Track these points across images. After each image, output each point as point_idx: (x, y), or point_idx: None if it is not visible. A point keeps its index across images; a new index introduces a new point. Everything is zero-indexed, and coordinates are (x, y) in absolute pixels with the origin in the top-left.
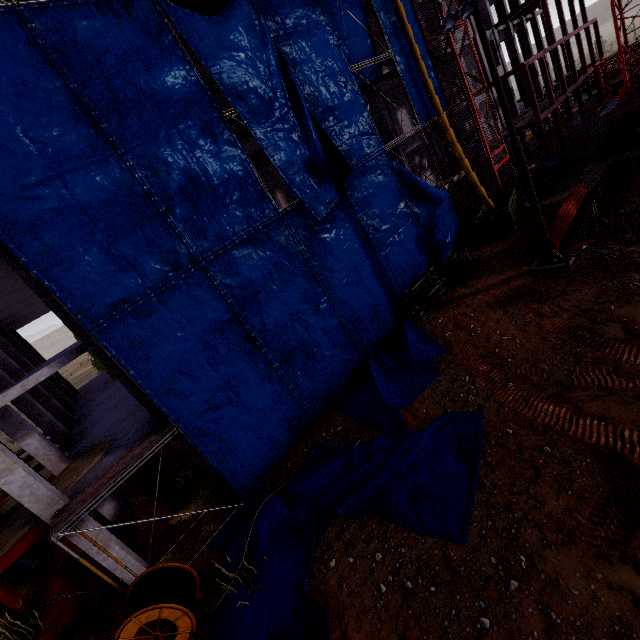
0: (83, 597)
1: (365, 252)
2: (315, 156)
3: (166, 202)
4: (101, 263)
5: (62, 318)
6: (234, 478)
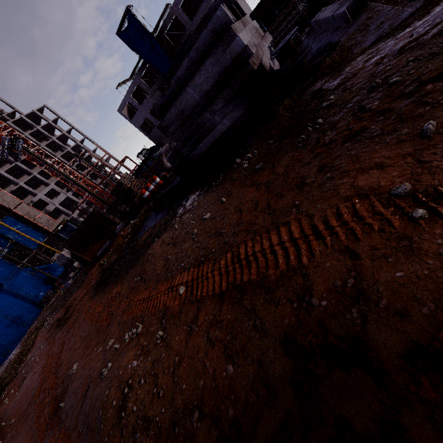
0: None
1: (19, 299)
2: None
3: None
4: None
5: None
6: None
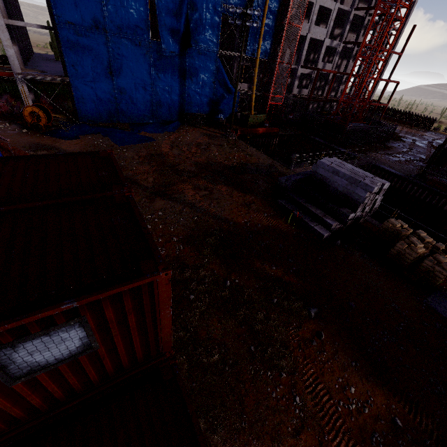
0: (11, 111)
1: (180, 84)
2: (178, 29)
3: (106, 1)
4: (72, 5)
5: (49, 12)
6: (80, 112)
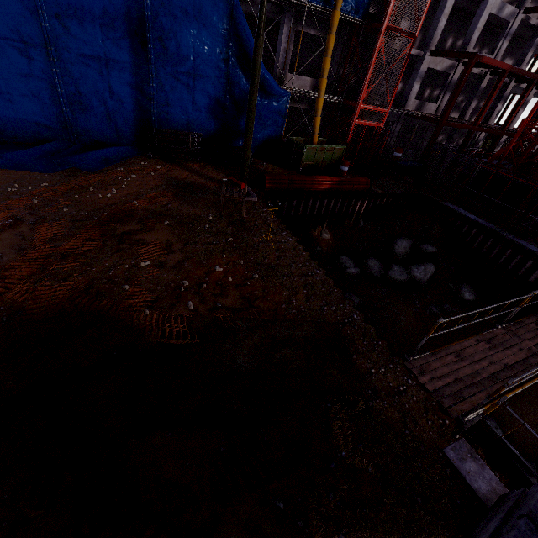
0: None
1: (132, 54)
2: None
3: None
4: None
5: None
6: None
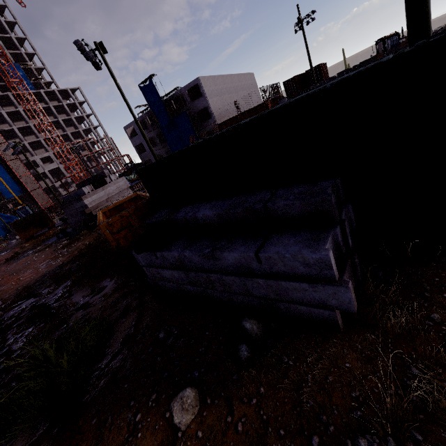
0: None
1: None
2: None
3: None
4: None
5: None
6: None
